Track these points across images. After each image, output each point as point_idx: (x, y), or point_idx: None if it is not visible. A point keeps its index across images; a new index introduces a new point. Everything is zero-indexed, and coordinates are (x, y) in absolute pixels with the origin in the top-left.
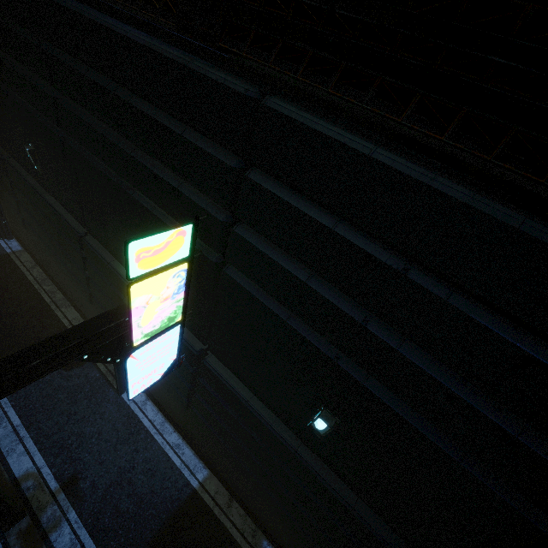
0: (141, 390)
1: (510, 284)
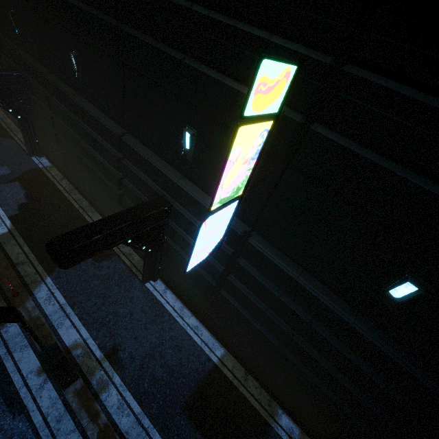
0: (194, 264)
1: None
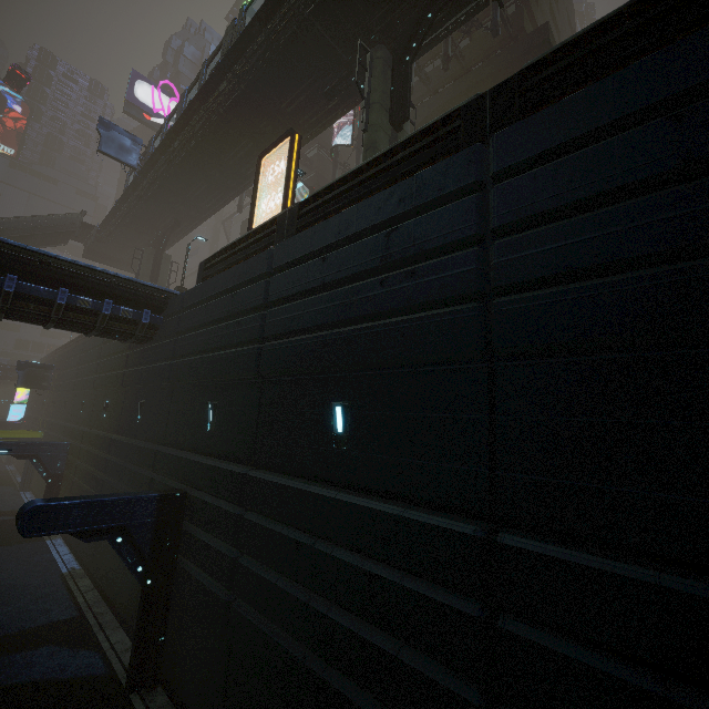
0: (11, 420)
1: None
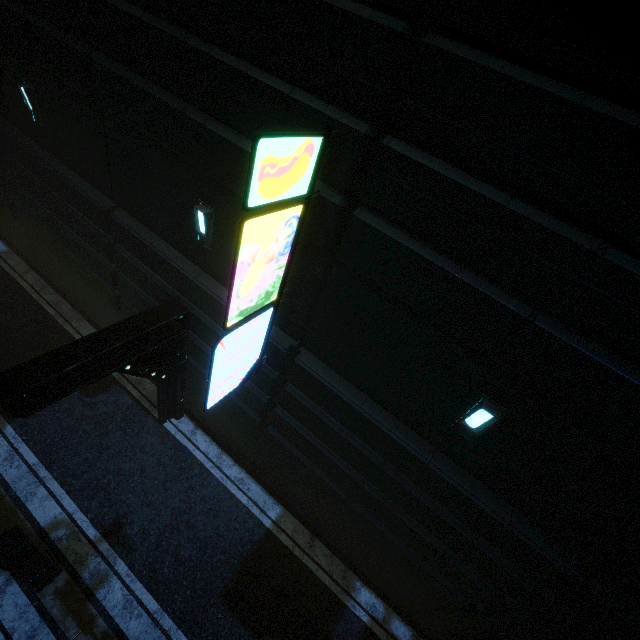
0: (219, 398)
1: None
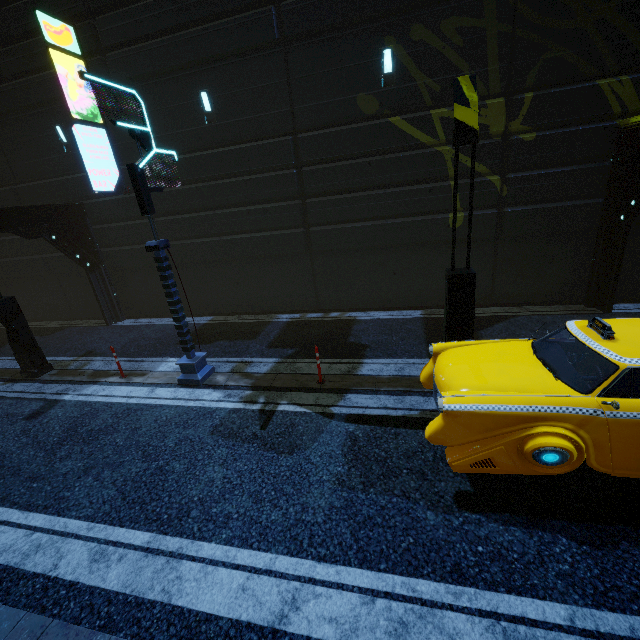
0: (101, 189)
1: None
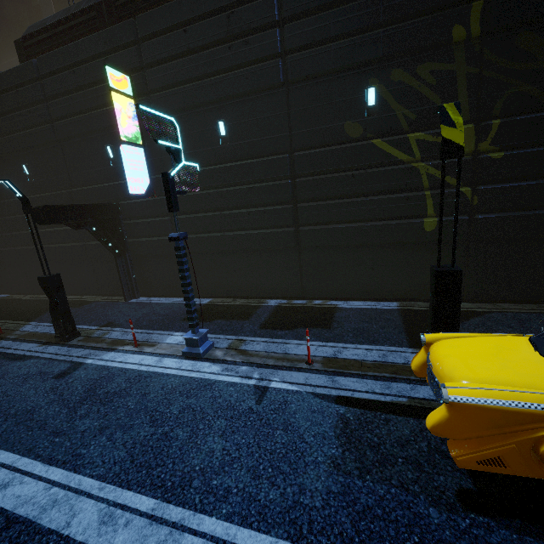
0: (135, 192)
1: (211, 3)
